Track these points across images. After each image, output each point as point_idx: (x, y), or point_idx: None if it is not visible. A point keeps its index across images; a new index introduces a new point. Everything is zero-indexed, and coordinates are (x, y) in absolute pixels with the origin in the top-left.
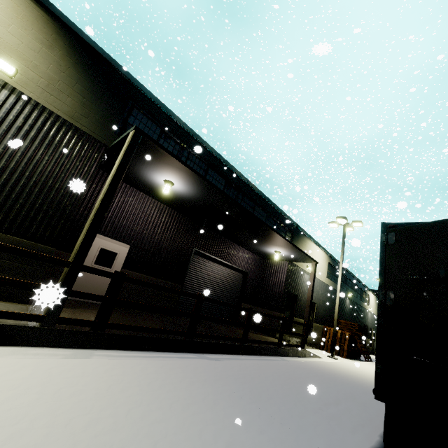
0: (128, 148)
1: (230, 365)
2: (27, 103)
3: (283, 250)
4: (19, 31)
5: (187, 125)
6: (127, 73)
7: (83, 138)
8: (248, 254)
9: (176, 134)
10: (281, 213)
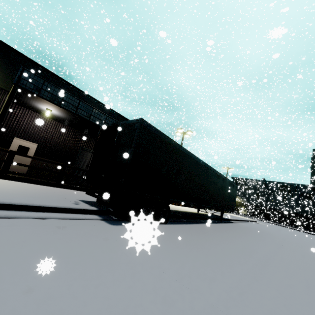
0: (11, 94)
1: (69, 190)
2: None
3: None
4: None
5: (61, 77)
6: (17, 51)
7: None
8: None
9: (54, 82)
10: None
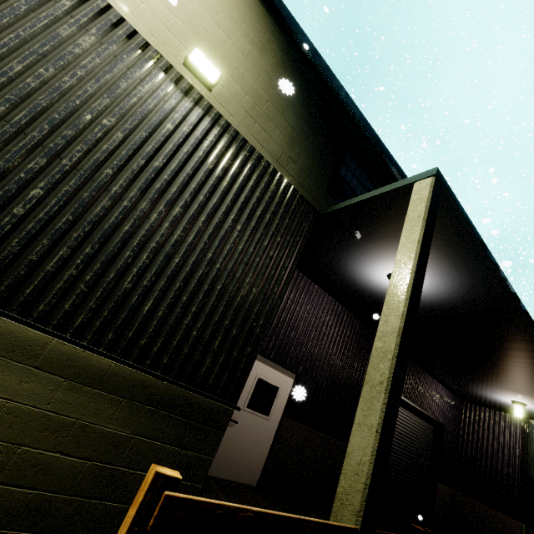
0: (428, 214)
1: None
2: (224, 133)
3: None
4: (228, 22)
5: None
6: (348, 99)
7: (288, 196)
8: (443, 392)
9: None
10: None
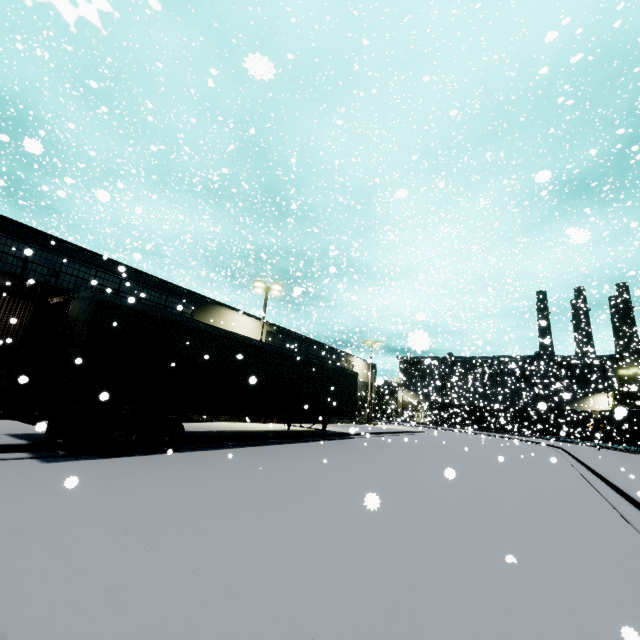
0: None
1: (5, 421)
2: None
3: None
4: None
5: None
6: None
7: None
8: None
9: None
10: (168, 285)
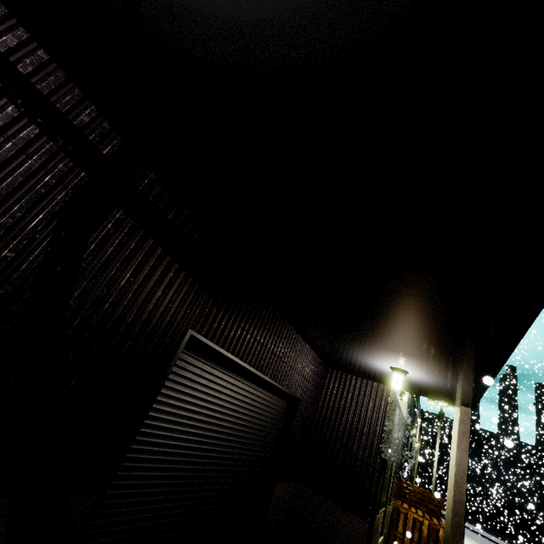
0: None
1: None
2: None
3: (429, 372)
4: None
5: None
6: None
7: None
8: (309, 355)
9: None
10: None
